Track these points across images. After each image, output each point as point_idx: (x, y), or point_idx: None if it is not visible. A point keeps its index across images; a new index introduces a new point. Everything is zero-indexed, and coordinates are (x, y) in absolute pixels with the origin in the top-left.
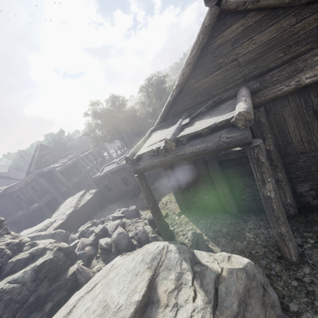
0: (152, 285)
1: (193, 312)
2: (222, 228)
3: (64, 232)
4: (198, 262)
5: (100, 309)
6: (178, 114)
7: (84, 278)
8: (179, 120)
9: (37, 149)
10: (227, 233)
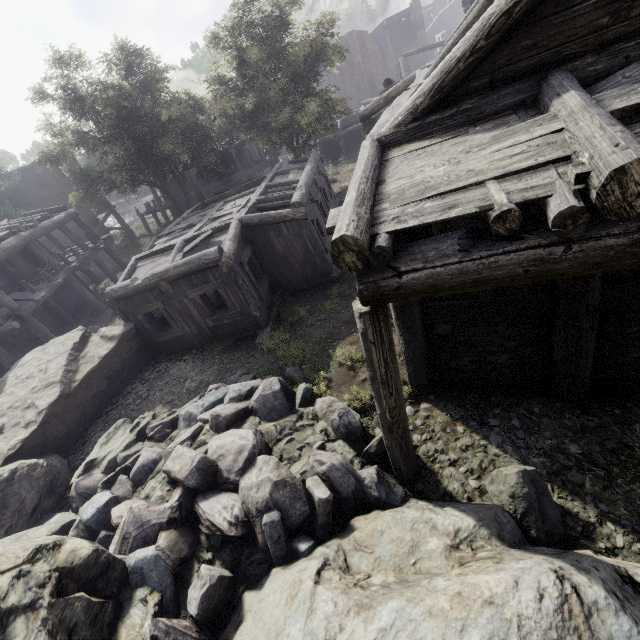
0: None
1: None
2: (565, 444)
3: (45, 464)
4: None
5: None
6: (513, 77)
7: None
8: (557, 96)
9: None
10: (587, 457)
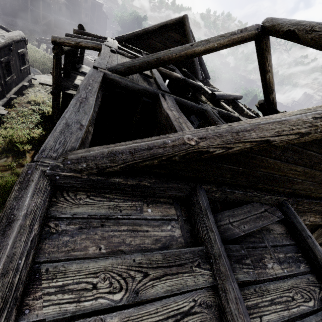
0: None
1: None
2: None
3: None
4: None
5: None
6: None
7: None
8: None
9: None
10: None
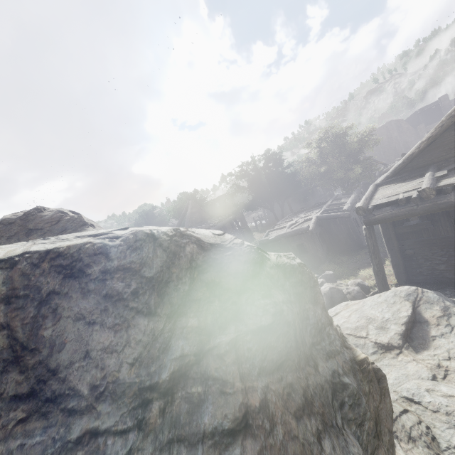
0: (415, 311)
1: None
2: None
3: None
4: None
5: (363, 320)
6: (419, 167)
7: None
8: (426, 173)
9: (187, 206)
10: None
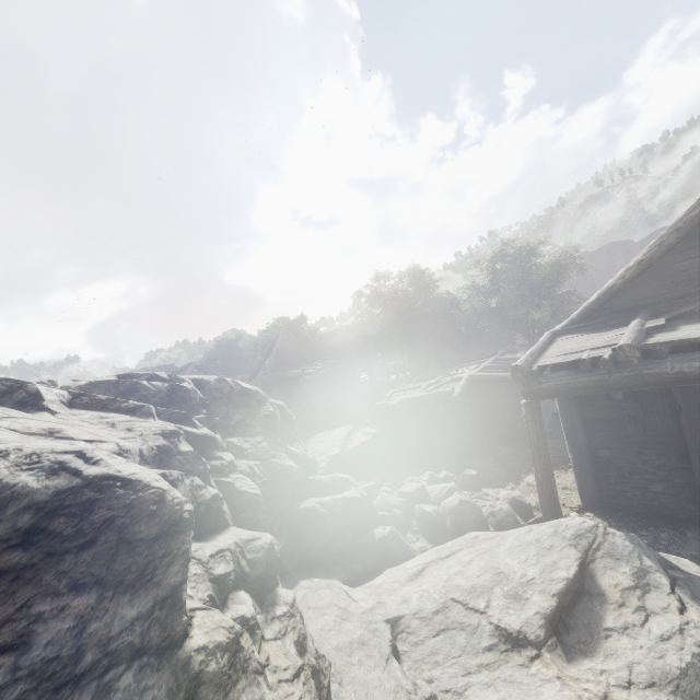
0: (584, 571)
1: (685, 625)
2: None
3: None
4: (674, 567)
5: (489, 574)
6: (624, 310)
7: (402, 552)
8: (633, 320)
9: (277, 337)
10: None
